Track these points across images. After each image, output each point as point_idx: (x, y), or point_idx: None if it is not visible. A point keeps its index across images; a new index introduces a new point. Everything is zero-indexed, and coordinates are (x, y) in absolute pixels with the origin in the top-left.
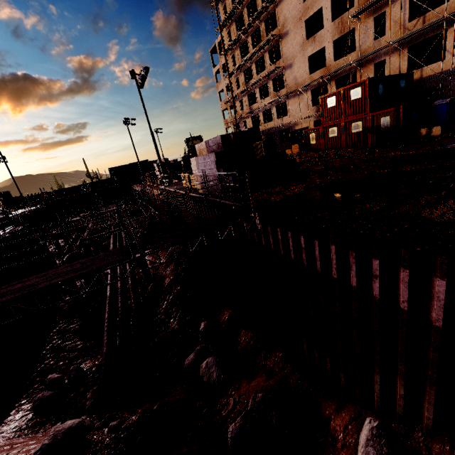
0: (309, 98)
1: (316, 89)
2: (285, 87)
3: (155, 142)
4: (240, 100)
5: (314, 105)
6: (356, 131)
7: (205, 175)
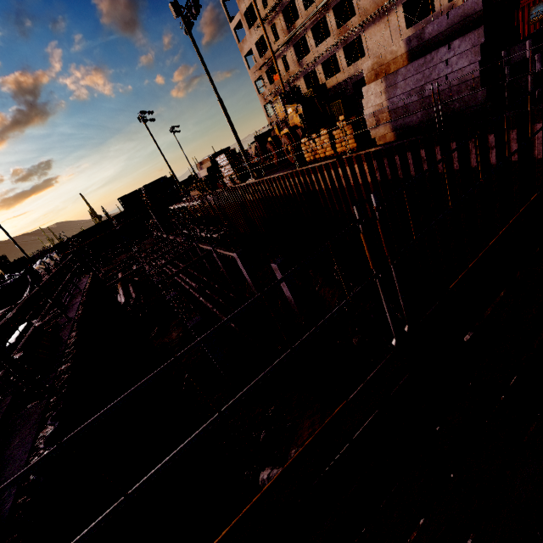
0: (400, 17)
1: (406, 2)
2: (356, 14)
3: (228, 115)
4: (282, 57)
5: (407, 28)
6: (539, 20)
7: (438, 89)
